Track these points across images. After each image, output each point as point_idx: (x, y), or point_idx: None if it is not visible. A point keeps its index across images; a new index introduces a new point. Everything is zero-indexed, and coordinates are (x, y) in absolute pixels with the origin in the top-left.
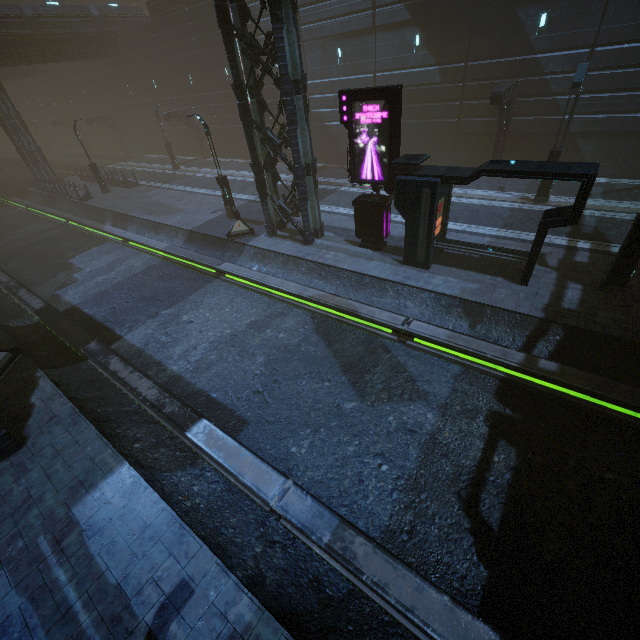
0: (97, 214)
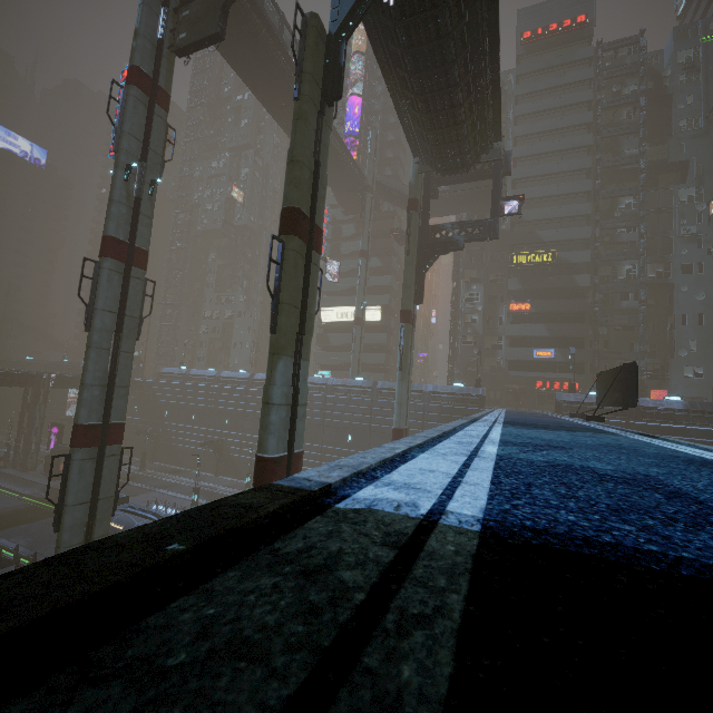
0: None
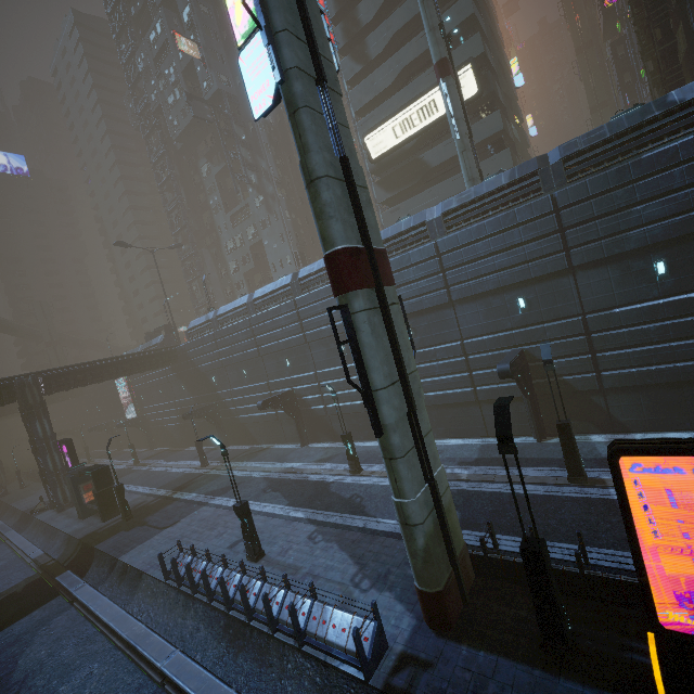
0: (0, 506)
